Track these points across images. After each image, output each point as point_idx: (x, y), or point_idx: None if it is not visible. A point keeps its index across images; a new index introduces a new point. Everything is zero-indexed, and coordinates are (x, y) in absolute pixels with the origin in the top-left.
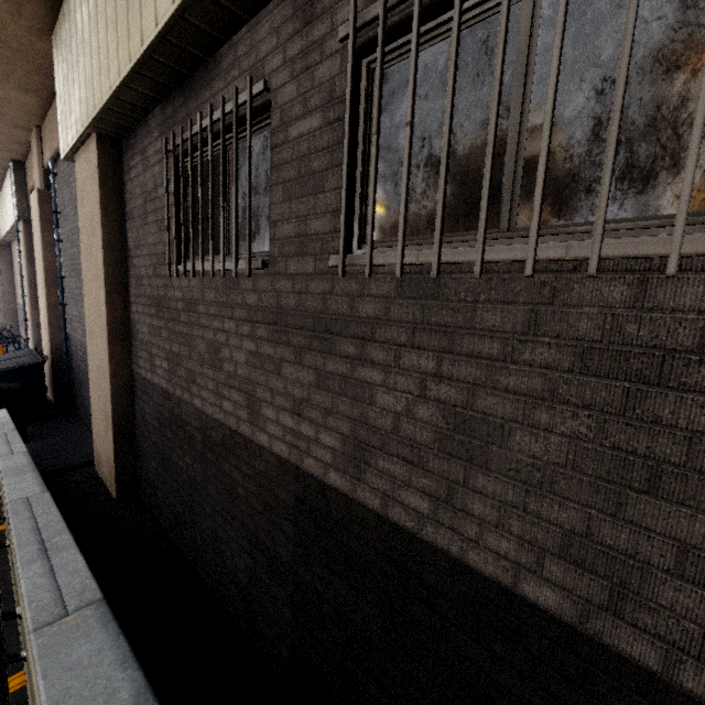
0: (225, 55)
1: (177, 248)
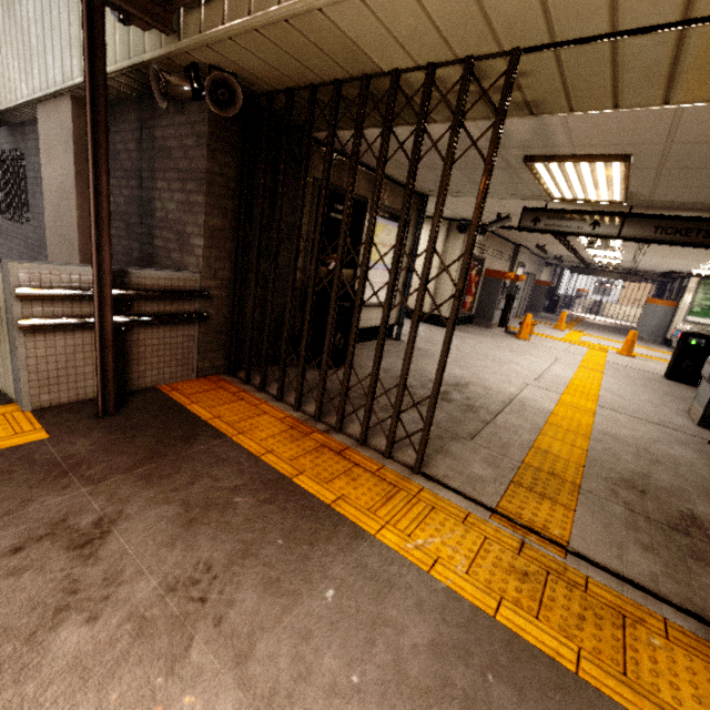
0: None
1: None
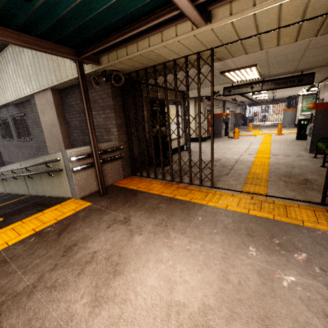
0: (1, 110)
1: (3, 136)
